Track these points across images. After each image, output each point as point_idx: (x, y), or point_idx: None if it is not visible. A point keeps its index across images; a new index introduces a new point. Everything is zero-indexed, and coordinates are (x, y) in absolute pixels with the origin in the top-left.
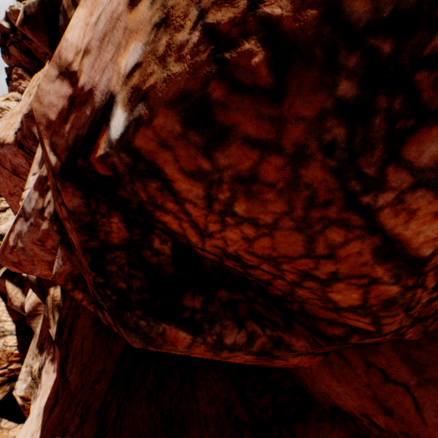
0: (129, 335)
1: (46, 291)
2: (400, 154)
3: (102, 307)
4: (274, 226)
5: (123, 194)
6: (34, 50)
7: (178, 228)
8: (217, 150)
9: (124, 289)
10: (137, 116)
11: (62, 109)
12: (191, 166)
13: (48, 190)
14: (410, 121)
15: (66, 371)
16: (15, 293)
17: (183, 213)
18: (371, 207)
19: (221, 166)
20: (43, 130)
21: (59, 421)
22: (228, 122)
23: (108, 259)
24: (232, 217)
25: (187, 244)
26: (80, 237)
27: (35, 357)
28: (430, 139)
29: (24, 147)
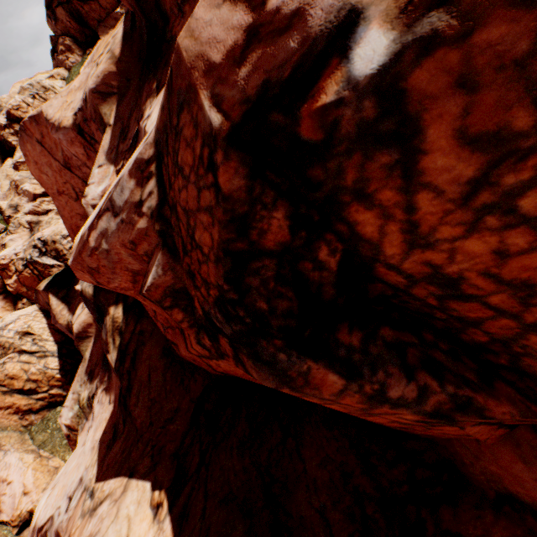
0: (259, 370)
1: (105, 311)
2: None
3: (219, 332)
4: None
5: (315, 174)
6: (86, 14)
7: (373, 233)
8: None
9: (263, 311)
10: (426, 32)
11: (233, 46)
12: (485, 124)
13: (150, 178)
14: None
15: (129, 404)
16: (60, 309)
17: (402, 208)
18: None
19: None
20: (198, 77)
21: (124, 459)
22: None
23: (251, 268)
24: (500, 217)
25: (368, 258)
26: (225, 235)
27: (83, 384)
28: None
29: (84, 133)
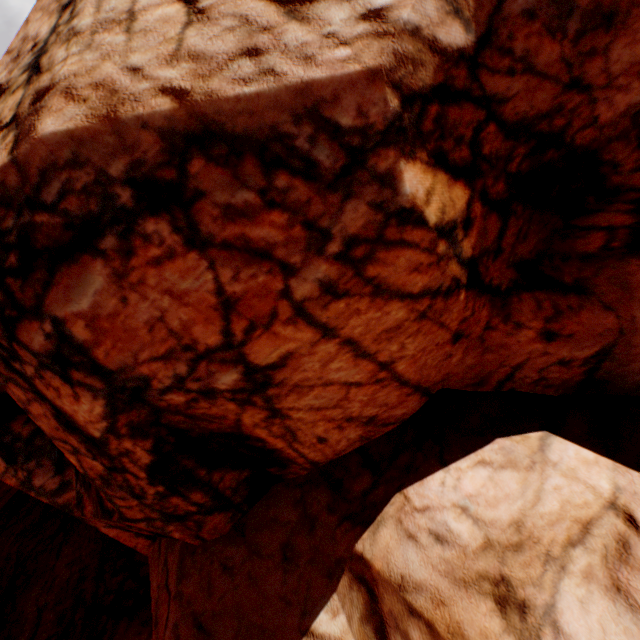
0: None
1: None
2: (18, 336)
3: None
4: None
5: None
6: None
7: None
8: None
9: None
10: None
11: None
12: None
13: None
14: (16, 312)
15: None
16: None
17: None
18: (27, 374)
19: None
20: None
21: None
22: None
23: None
24: None
25: None
26: None
27: None
28: (36, 330)
29: None
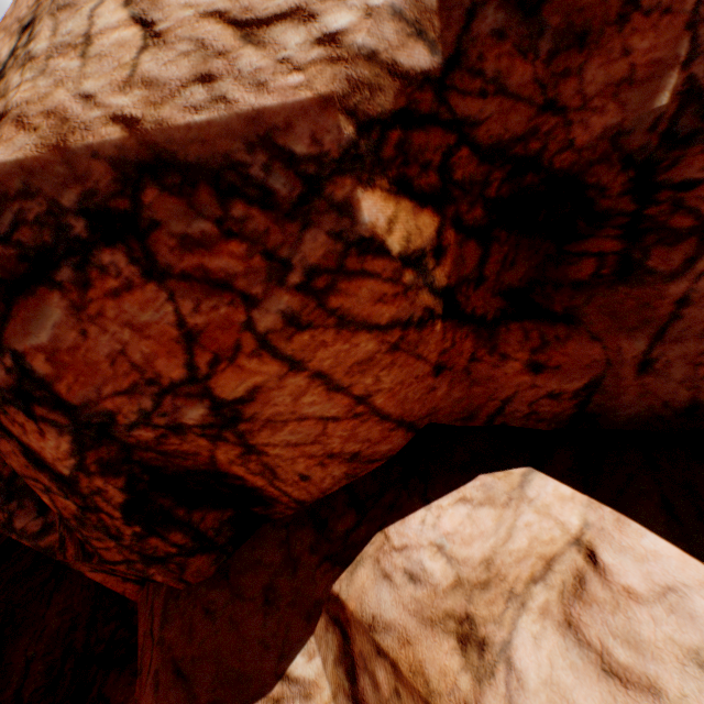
0: None
1: None
2: None
3: None
4: None
5: None
6: None
7: None
8: None
9: None
10: None
11: None
12: None
13: None
14: None
15: None
16: None
17: None
18: None
19: None
20: None
21: None
22: None
23: None
24: None
25: None
26: None
27: None
28: None
29: None
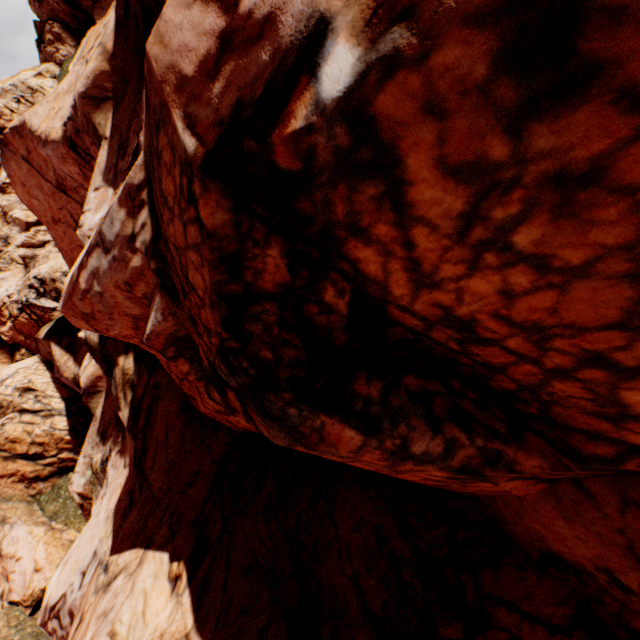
0: (269, 427)
1: (114, 361)
2: None
3: (226, 385)
4: (580, 271)
5: (303, 207)
6: None
7: (378, 272)
8: (541, 119)
9: (268, 361)
10: (389, 51)
11: (206, 56)
12: (463, 154)
13: (142, 207)
14: None
15: (145, 467)
16: (64, 361)
17: (400, 244)
18: None
19: (531, 153)
20: (170, 93)
21: (140, 529)
22: (603, 54)
23: (251, 313)
24: (498, 254)
25: (378, 300)
26: (215, 276)
27: (95, 446)
28: None
29: (77, 148)
